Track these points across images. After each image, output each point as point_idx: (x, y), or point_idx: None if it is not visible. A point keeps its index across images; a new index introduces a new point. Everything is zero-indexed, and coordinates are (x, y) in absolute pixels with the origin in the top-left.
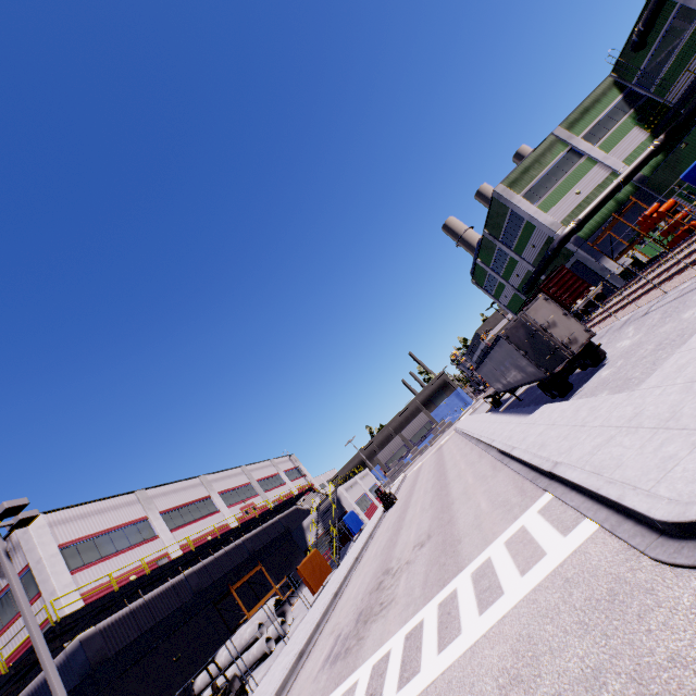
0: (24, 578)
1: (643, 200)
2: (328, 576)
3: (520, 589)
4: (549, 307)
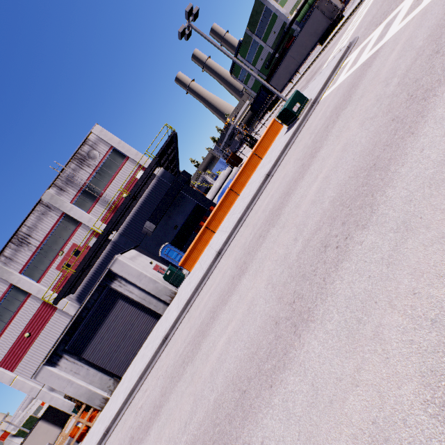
0: (109, 157)
1: None
2: None
3: None
4: None
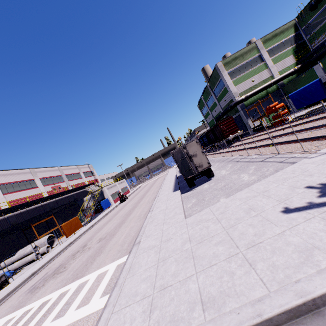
0: None
1: (277, 95)
2: (83, 227)
3: (66, 320)
4: (197, 146)
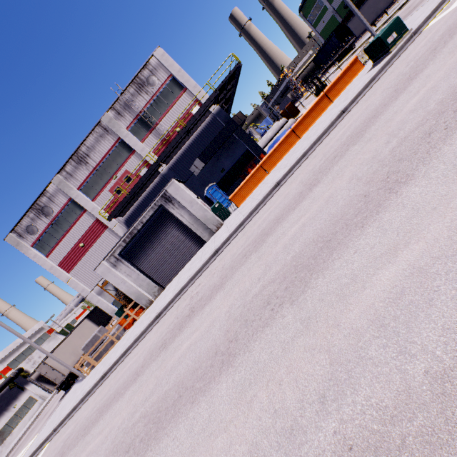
0: (167, 86)
1: None
2: None
3: None
4: None
